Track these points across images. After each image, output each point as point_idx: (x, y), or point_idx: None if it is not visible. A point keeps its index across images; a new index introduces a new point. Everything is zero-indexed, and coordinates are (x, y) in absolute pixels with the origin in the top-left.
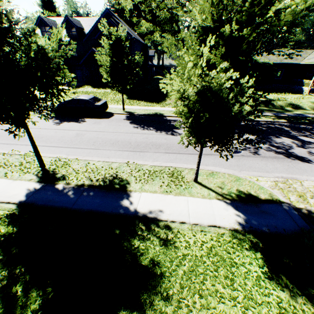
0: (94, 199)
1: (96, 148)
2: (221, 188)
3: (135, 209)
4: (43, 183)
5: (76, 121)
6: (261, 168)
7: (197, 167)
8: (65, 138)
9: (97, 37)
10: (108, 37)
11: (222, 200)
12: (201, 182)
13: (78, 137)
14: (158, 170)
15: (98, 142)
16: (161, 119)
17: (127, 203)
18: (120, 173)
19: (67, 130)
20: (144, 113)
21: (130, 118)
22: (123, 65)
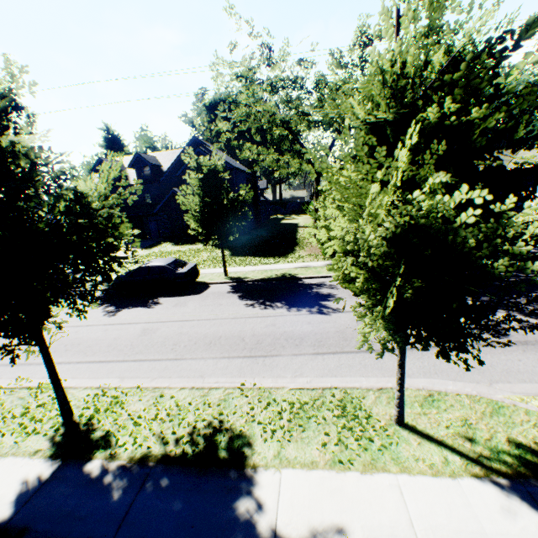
0: (170, 503)
1: (178, 358)
2: (467, 439)
3: (272, 528)
4: (60, 461)
5: (144, 305)
6: (534, 370)
7: (399, 389)
8: (121, 340)
9: (181, 173)
10: (196, 169)
11: (485, 478)
12: (414, 424)
13: (144, 337)
14: (309, 398)
15: (181, 342)
16: (294, 284)
17: (250, 510)
18: (228, 416)
19: (126, 324)
20: (263, 276)
21: (239, 288)
22: (222, 206)
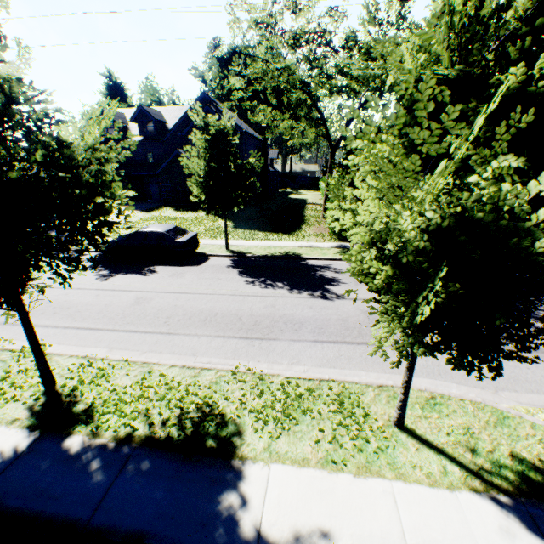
0: (151, 490)
1: (171, 332)
2: (468, 449)
3: (257, 528)
4: (38, 433)
5: (139, 272)
6: (543, 381)
7: (403, 392)
8: (112, 308)
9: (187, 133)
10: (203, 129)
11: (484, 493)
12: (413, 427)
13: (137, 306)
14: (305, 390)
15: (175, 316)
16: (297, 264)
17: (234, 505)
18: (218, 400)
19: (119, 291)
20: (265, 253)
21: (239, 264)
22: (229, 173)
